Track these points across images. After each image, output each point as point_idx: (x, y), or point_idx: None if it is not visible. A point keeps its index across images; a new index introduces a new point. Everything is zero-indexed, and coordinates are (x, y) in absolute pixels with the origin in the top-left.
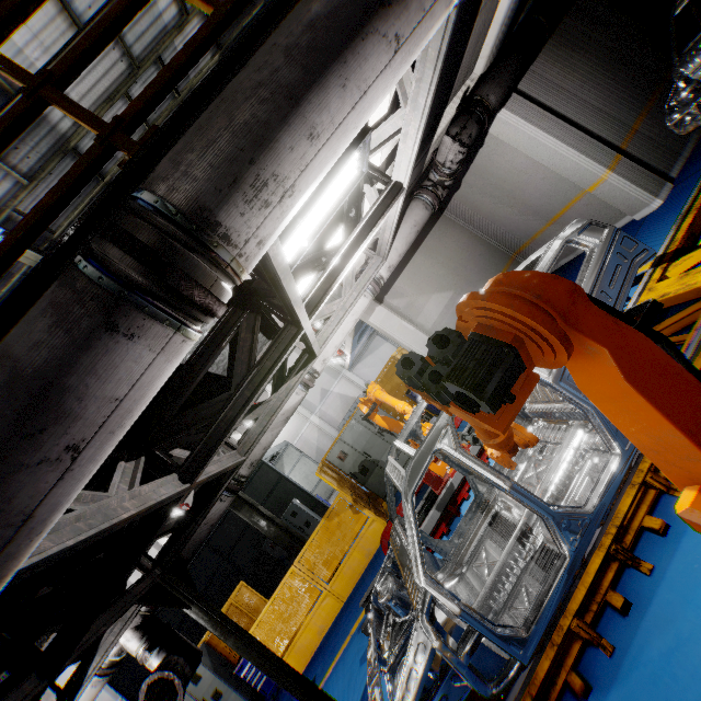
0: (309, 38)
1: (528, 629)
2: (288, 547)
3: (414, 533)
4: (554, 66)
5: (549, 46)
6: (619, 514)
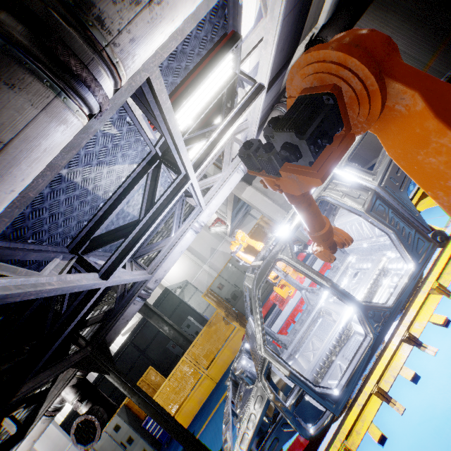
0: None
1: (340, 389)
2: (182, 344)
3: (258, 317)
4: (373, 23)
5: (370, 10)
6: (411, 312)
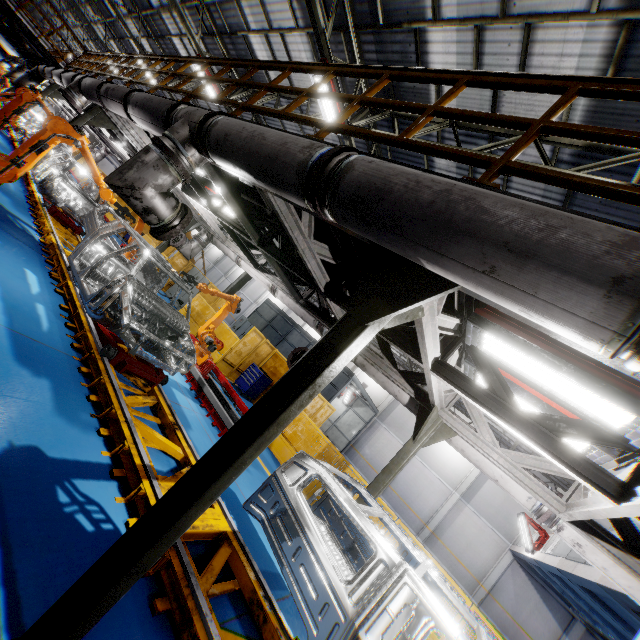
0: None
1: None
2: None
3: None
4: None
5: None
6: None
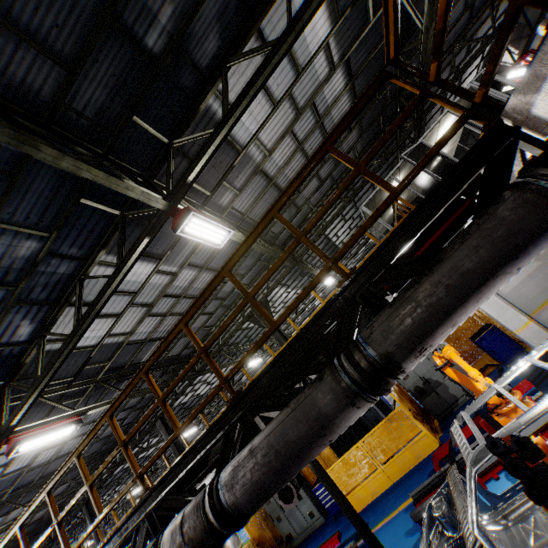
0: (461, 282)
1: None
2: (355, 427)
3: (473, 497)
4: None
5: None
6: None
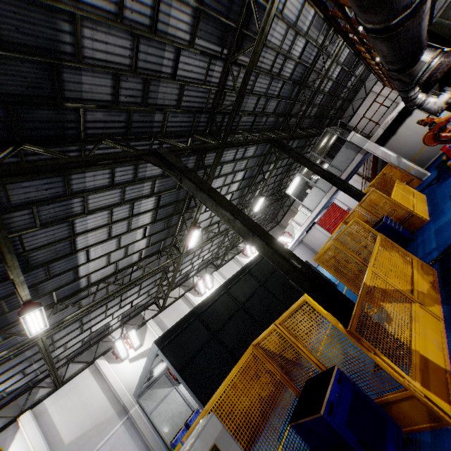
0: None
1: None
2: None
3: None
4: None
5: None
6: None
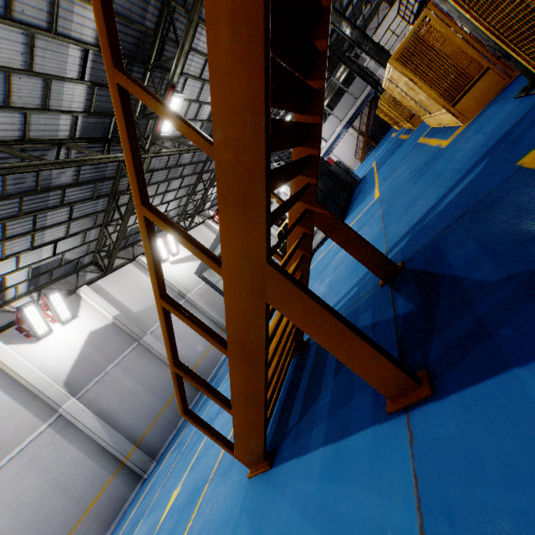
0: None
1: None
2: None
3: None
4: None
5: None
6: None
